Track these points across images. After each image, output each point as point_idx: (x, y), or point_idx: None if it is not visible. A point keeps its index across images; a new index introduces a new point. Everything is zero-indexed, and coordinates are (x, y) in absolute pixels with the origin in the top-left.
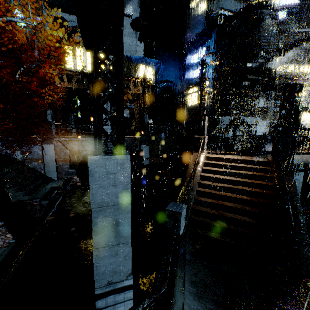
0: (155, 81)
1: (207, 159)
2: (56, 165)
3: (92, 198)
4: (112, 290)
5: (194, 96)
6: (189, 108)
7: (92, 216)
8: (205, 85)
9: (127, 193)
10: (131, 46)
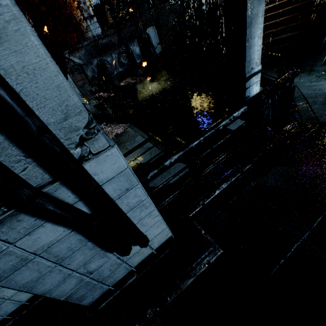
0: None
1: None
2: (77, 88)
3: None
4: (252, 74)
5: None
6: None
7: (247, 9)
8: None
9: None
10: None
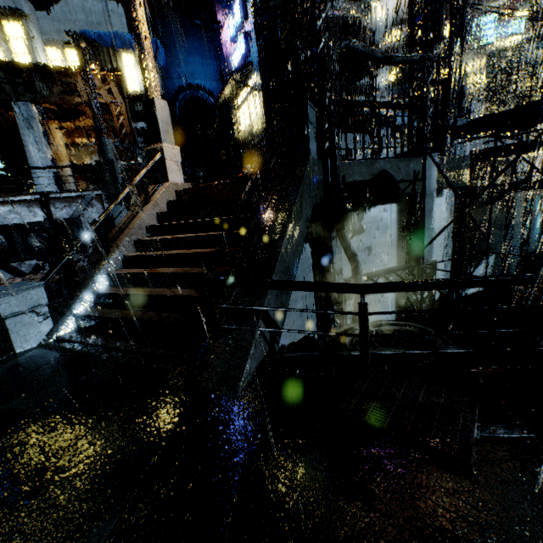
0: (165, 87)
1: (180, 197)
2: None
3: None
4: None
5: (245, 110)
6: (241, 136)
7: None
8: (139, 21)
9: None
10: (97, 14)
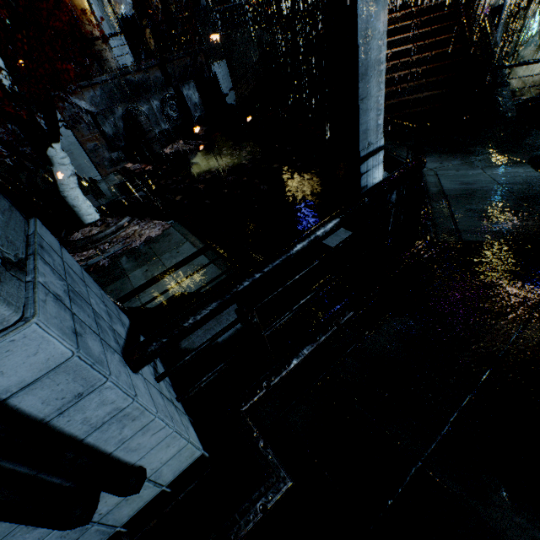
0: None
1: None
2: (85, 153)
3: (359, 24)
4: (370, 153)
5: None
6: None
7: (358, 53)
8: None
9: (385, 12)
10: None
